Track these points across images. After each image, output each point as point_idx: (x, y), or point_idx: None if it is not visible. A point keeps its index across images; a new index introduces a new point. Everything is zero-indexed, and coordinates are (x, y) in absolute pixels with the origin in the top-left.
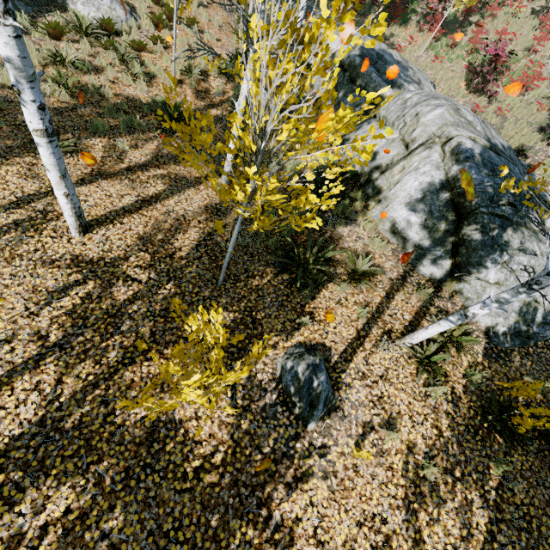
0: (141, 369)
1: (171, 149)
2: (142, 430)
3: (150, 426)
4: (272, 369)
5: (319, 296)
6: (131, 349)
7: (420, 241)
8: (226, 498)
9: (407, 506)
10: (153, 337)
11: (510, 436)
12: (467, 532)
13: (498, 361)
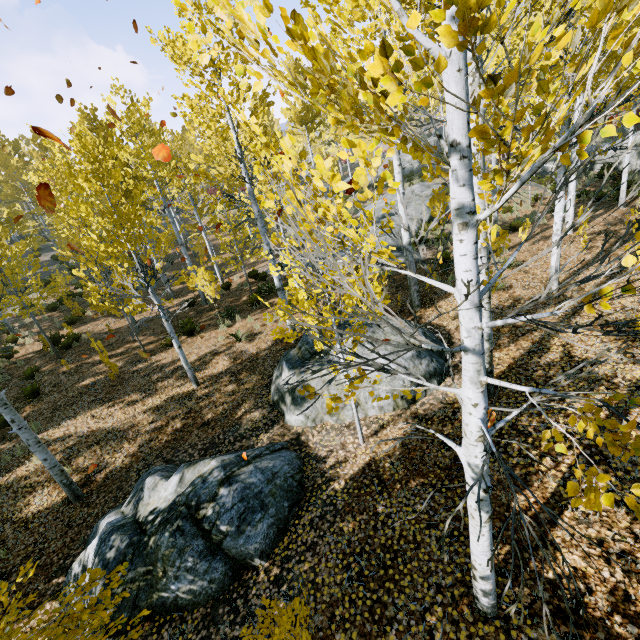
0: None
1: None
2: None
3: None
4: None
5: None
6: None
7: None
8: None
9: None
10: None
11: None
12: None
13: None
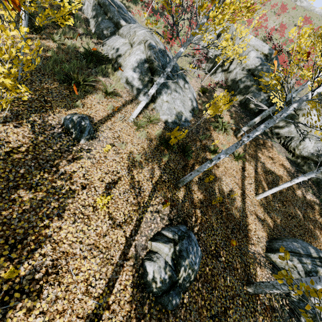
0: None
1: None
2: None
3: None
4: (58, 120)
5: (87, 99)
6: None
7: (138, 86)
8: (29, 163)
9: (129, 169)
10: None
11: (170, 151)
12: (152, 176)
13: (168, 131)
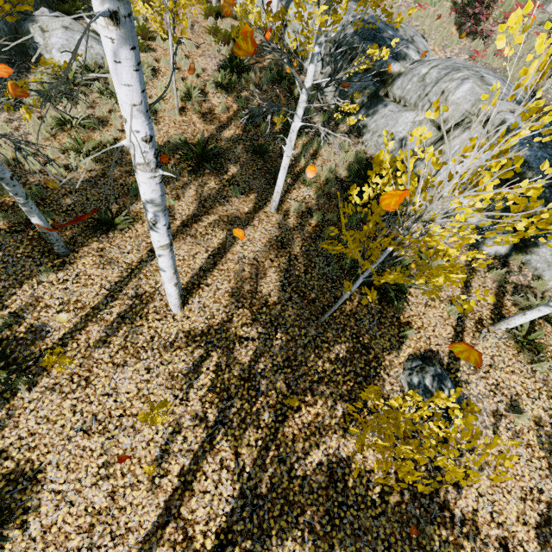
0: (295, 422)
1: (325, 246)
2: (322, 475)
3: (327, 470)
4: (399, 387)
5: (407, 304)
6: (278, 406)
7: (478, 223)
8: (413, 511)
9: None
10: (290, 389)
11: None
12: None
13: None
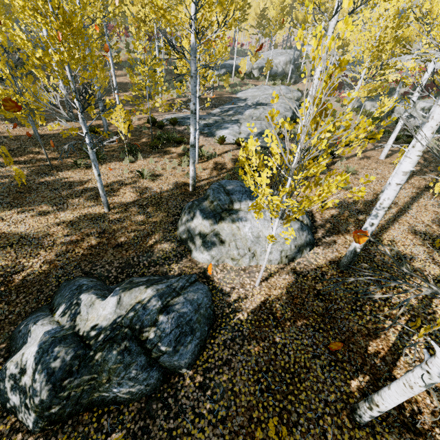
0: None
1: None
2: None
3: None
4: None
5: None
6: (437, 175)
7: None
8: None
9: None
10: None
11: None
12: None
13: None
